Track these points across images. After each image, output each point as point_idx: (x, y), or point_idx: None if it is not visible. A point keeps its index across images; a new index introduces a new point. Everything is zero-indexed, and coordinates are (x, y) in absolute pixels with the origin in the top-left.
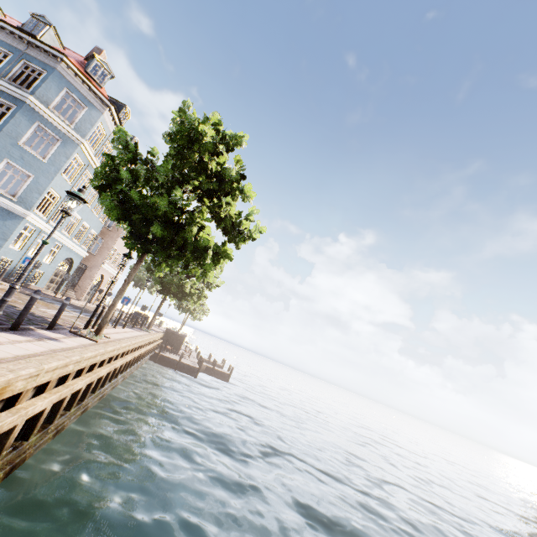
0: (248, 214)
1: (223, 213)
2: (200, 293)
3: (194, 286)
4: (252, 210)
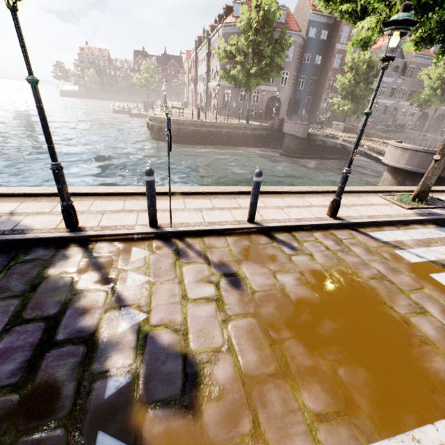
0: None
1: None
2: None
3: None
4: None
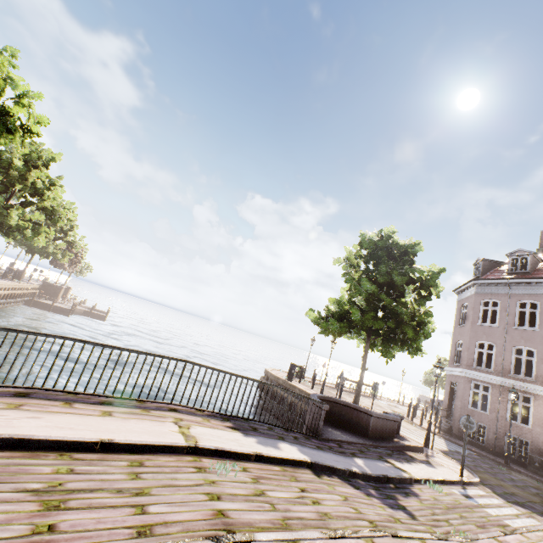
0: (66, 205)
1: (44, 205)
2: (65, 252)
3: (58, 247)
4: (69, 202)
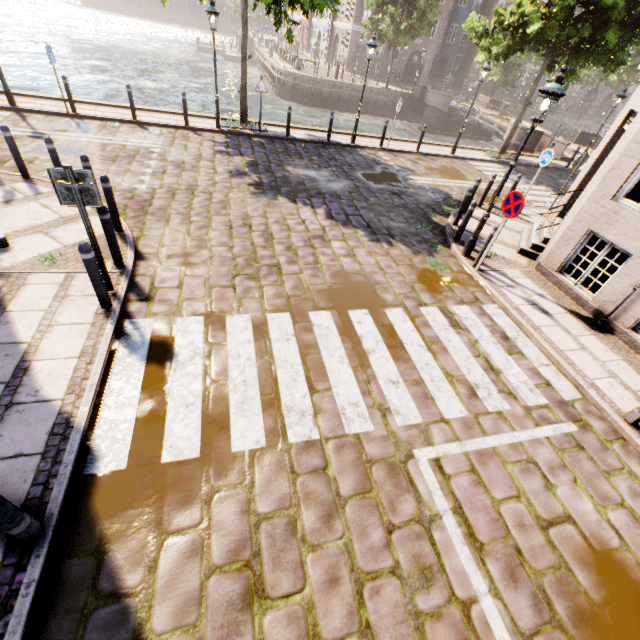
0: None
1: None
2: None
3: None
4: None
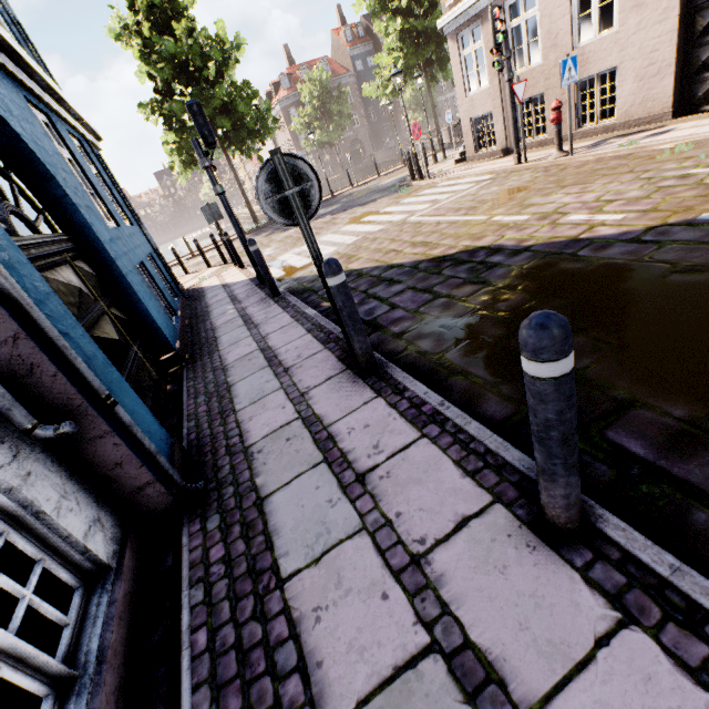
0: None
1: None
2: None
3: None
4: None
